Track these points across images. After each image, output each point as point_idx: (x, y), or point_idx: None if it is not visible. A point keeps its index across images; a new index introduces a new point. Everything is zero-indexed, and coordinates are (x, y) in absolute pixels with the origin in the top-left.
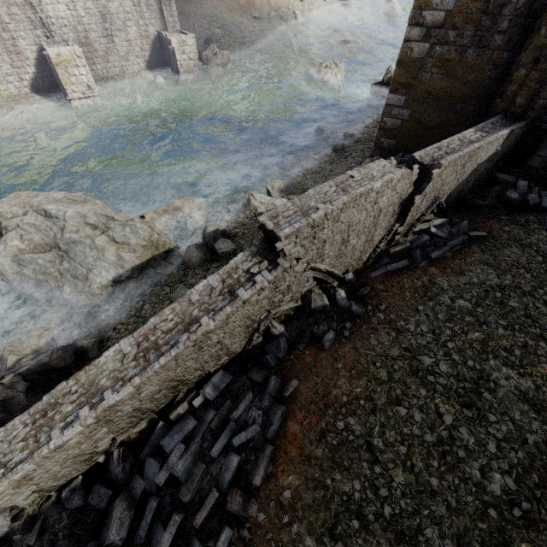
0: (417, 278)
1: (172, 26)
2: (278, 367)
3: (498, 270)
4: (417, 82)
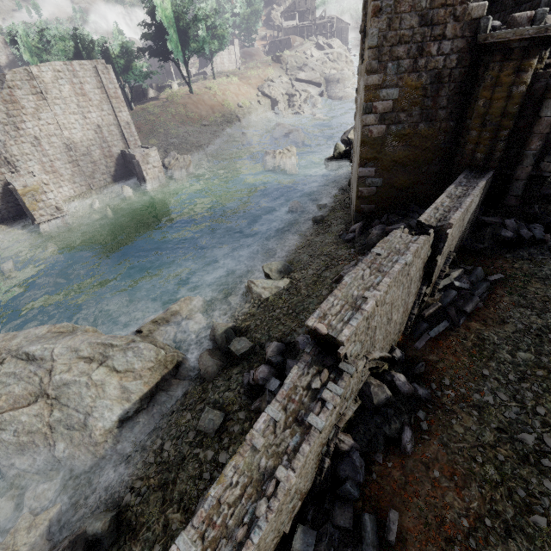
0: (464, 337)
1: (133, 143)
2: (363, 495)
3: (535, 310)
4: (382, 155)
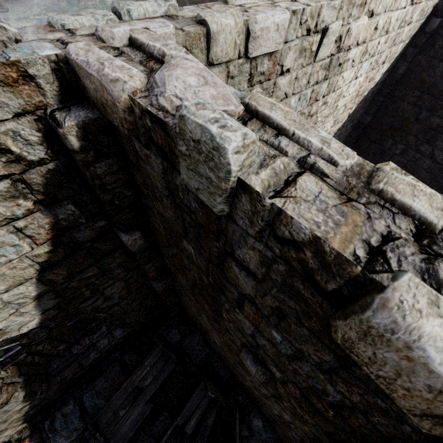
0: None
1: None
2: None
3: None
4: None
